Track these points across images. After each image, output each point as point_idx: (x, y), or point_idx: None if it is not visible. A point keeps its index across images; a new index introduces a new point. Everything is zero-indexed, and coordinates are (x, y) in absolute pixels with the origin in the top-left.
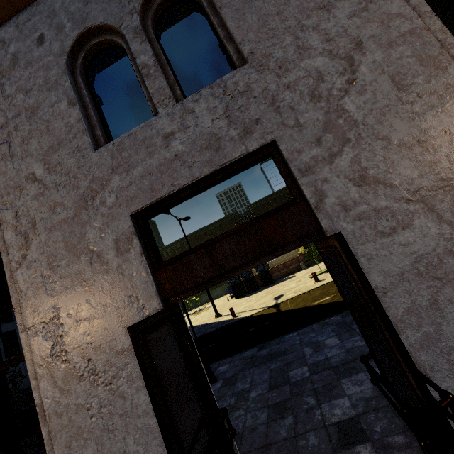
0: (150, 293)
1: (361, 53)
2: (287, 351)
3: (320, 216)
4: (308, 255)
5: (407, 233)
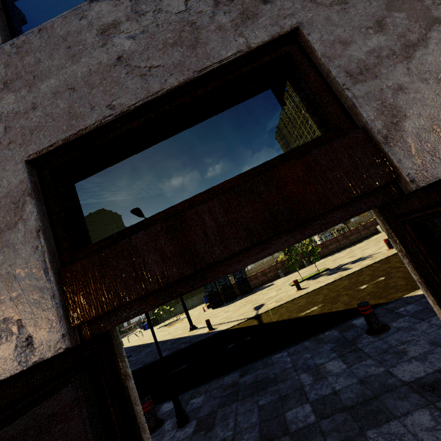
0: (45, 312)
1: None
2: (278, 378)
3: (397, 152)
4: (289, 261)
5: None
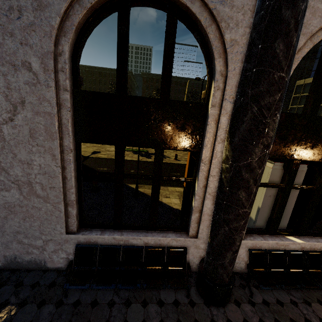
0: None
1: (22, 108)
2: None
3: None
4: None
5: (7, 193)
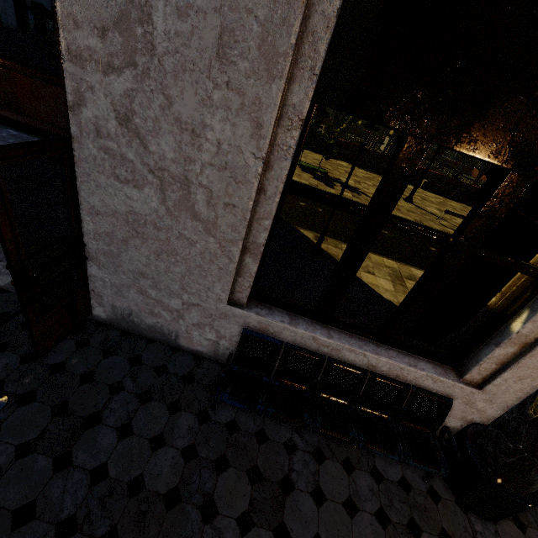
0: None
1: None
2: None
3: (73, 120)
4: None
5: (136, 191)
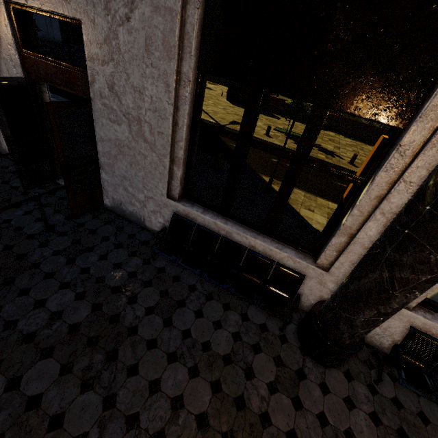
0: (17, 62)
1: None
2: None
3: (91, 90)
4: (287, 110)
5: (118, 127)
